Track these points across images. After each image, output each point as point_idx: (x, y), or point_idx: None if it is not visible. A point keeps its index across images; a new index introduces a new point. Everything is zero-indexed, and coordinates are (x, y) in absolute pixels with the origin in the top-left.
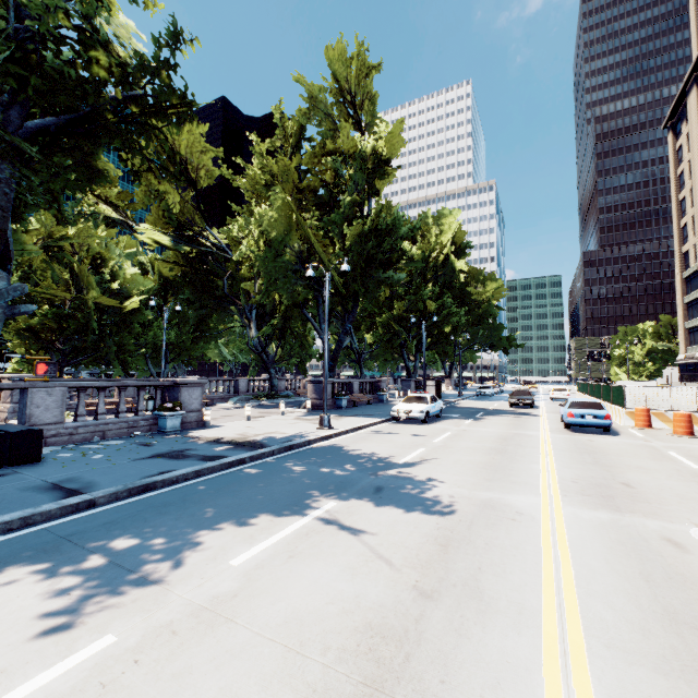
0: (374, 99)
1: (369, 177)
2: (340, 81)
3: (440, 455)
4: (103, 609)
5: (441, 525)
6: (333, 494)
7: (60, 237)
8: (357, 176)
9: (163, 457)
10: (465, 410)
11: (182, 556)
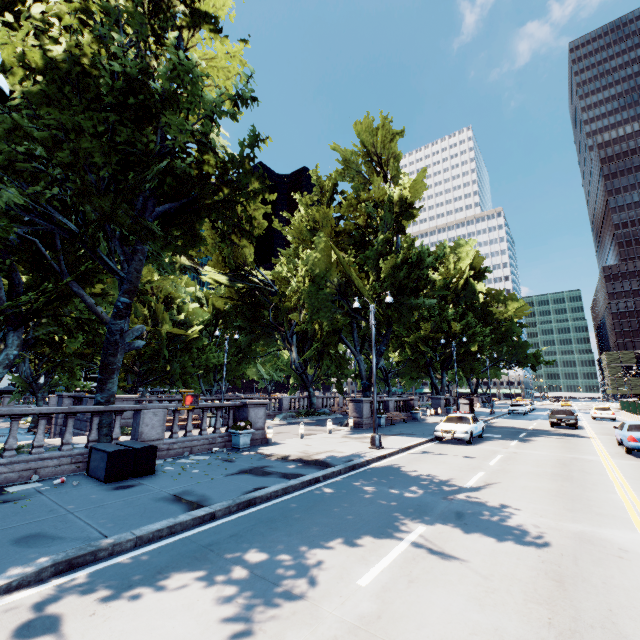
0: (399, 157)
1: (396, 218)
2: (368, 145)
3: (503, 480)
4: (271, 618)
5: (543, 558)
6: (417, 518)
7: (146, 282)
8: (386, 218)
9: (248, 473)
10: (504, 430)
11: (312, 573)
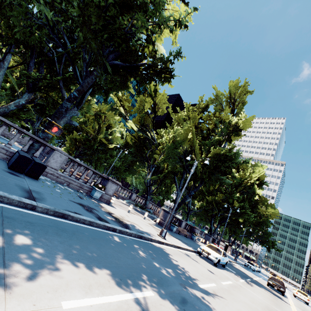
0: (244, 104)
1: (229, 133)
2: (231, 94)
3: (226, 296)
4: None
5: None
6: (153, 284)
7: (102, 113)
8: (224, 130)
9: (82, 206)
10: (238, 271)
11: (40, 272)
